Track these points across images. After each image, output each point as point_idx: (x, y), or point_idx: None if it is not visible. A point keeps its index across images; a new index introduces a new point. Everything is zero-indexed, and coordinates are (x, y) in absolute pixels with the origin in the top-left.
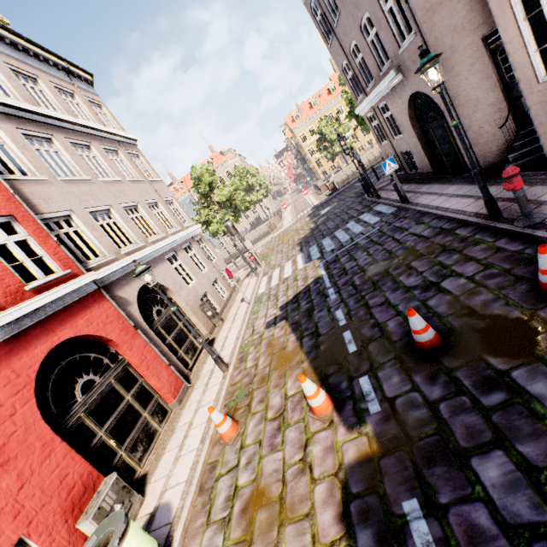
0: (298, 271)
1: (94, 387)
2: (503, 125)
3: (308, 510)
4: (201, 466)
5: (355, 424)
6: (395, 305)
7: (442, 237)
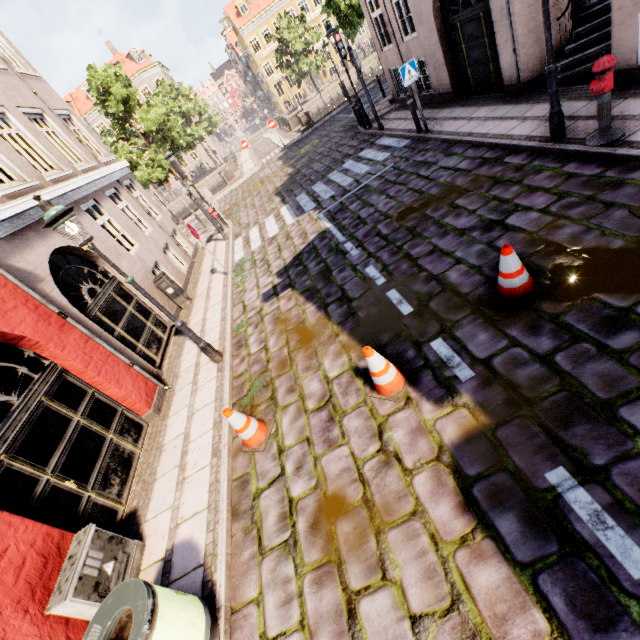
0: (289, 227)
1: (12, 413)
2: (563, 15)
3: (412, 508)
4: (226, 485)
5: (444, 396)
6: (450, 252)
7: (488, 168)
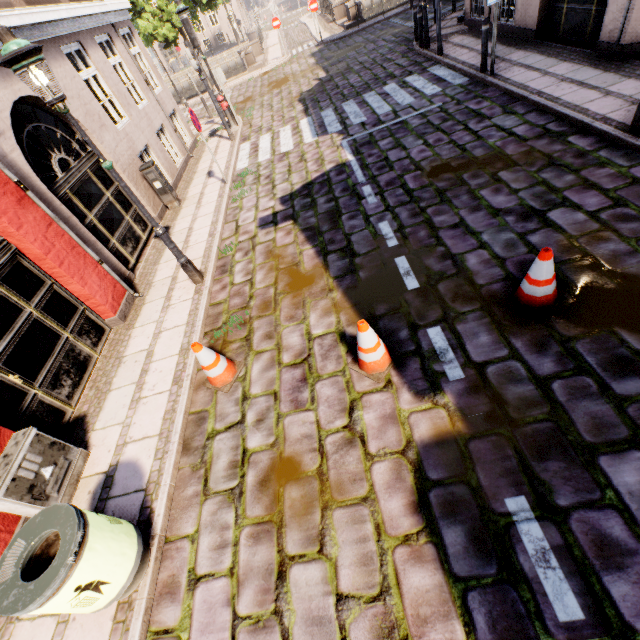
0: (306, 146)
1: None
2: None
3: (365, 494)
4: (182, 418)
5: (426, 391)
6: (477, 232)
7: (547, 142)
